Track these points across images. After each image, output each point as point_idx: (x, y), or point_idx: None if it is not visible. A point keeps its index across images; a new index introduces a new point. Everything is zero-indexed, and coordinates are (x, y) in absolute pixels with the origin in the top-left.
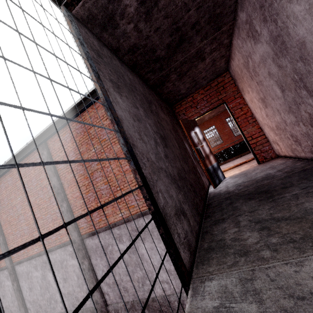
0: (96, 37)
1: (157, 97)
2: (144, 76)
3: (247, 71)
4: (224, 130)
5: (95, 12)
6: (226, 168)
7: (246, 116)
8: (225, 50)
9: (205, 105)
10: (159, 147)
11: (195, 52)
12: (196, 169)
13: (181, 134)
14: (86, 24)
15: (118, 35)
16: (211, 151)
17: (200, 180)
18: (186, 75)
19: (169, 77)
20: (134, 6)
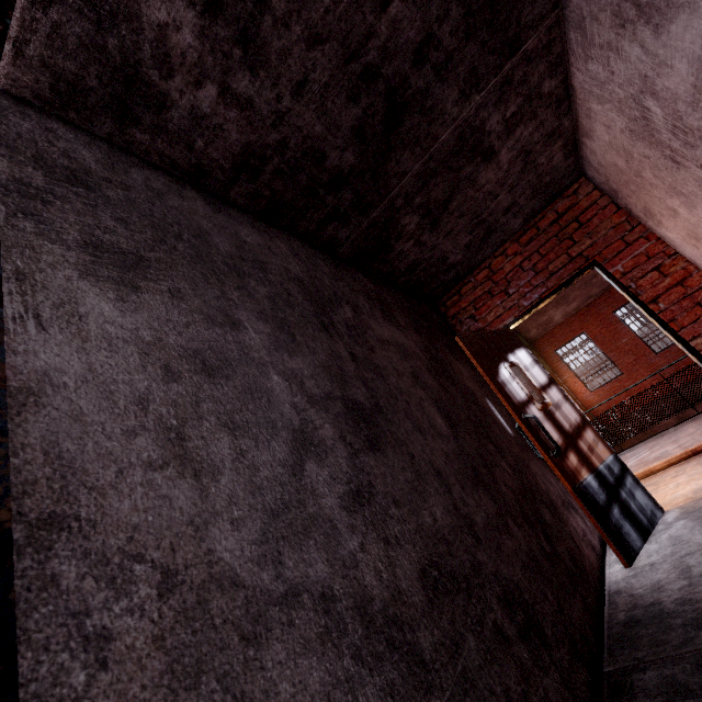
0: (108, 145)
1: (376, 285)
2: (316, 235)
3: (648, 145)
4: (618, 342)
5: (72, 71)
6: (656, 464)
7: (685, 289)
8: (553, 113)
9: (531, 282)
10: (321, 465)
11: (456, 136)
12: (538, 495)
13: (469, 377)
14: (62, 114)
15: (181, 130)
16: (581, 418)
17: (560, 540)
18: (448, 211)
19: (398, 224)
20: (191, 25)
